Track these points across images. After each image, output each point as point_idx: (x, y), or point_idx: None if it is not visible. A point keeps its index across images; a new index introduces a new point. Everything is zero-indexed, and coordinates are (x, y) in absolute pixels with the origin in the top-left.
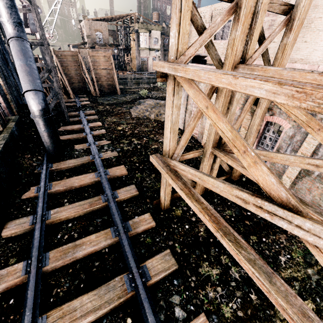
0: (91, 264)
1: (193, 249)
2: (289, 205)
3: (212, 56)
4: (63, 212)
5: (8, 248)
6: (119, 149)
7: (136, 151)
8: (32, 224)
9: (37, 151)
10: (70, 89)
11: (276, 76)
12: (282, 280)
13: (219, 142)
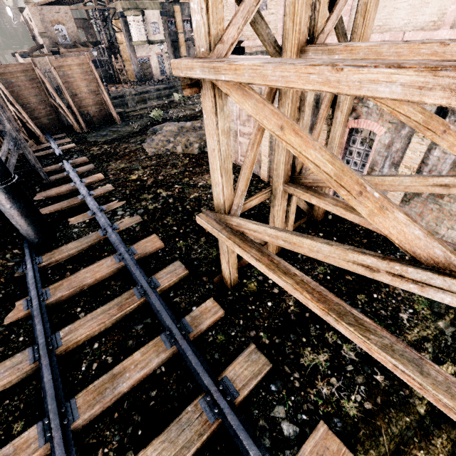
0: (144, 396)
1: (285, 333)
2: (450, 267)
3: (263, 38)
4: (80, 330)
5: (5, 408)
6: (141, 211)
7: (168, 207)
8: (33, 362)
9: (9, 241)
10: (36, 128)
11: (370, 57)
12: (437, 366)
13: (292, 173)
